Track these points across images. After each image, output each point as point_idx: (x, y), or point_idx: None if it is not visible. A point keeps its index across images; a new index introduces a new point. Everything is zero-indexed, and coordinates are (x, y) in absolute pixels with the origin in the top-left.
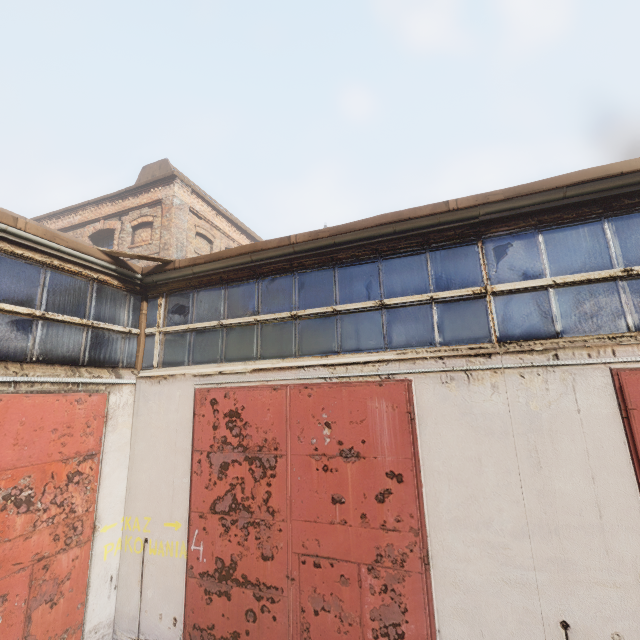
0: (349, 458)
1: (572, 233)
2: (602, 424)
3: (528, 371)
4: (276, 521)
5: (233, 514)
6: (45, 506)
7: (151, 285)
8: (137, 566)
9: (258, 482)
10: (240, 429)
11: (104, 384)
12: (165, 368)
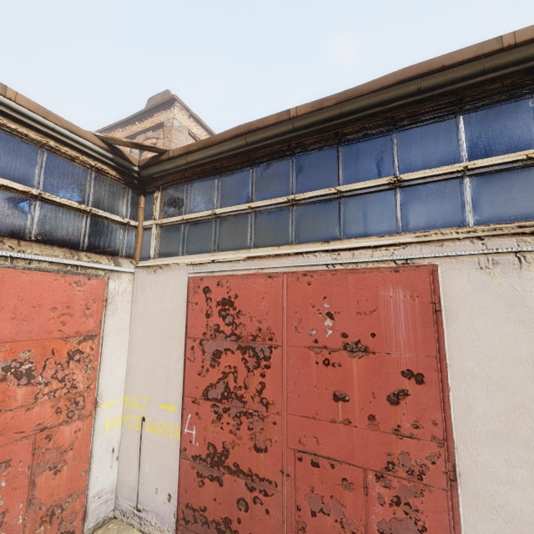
0: (355, 352)
1: None
2: None
3: None
4: (270, 413)
5: (225, 402)
6: (46, 380)
7: (148, 179)
8: (136, 441)
9: (251, 372)
10: (233, 318)
11: (103, 270)
12: (161, 258)
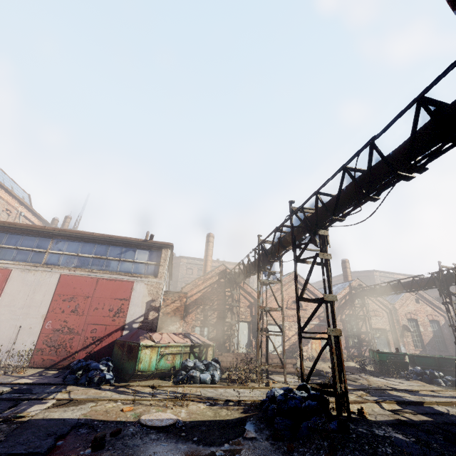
0: None
1: (73, 243)
2: (53, 285)
3: (44, 272)
4: None
5: None
6: None
7: None
8: None
9: None
10: None
11: None
12: None
